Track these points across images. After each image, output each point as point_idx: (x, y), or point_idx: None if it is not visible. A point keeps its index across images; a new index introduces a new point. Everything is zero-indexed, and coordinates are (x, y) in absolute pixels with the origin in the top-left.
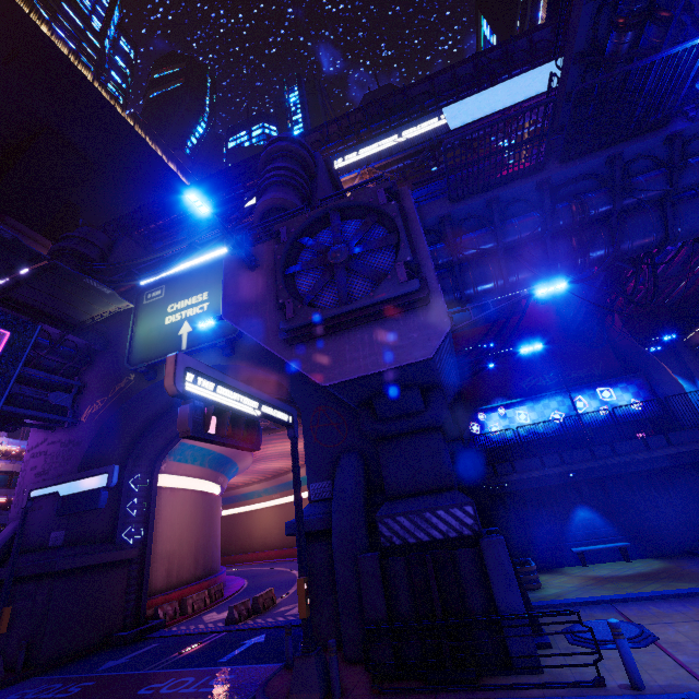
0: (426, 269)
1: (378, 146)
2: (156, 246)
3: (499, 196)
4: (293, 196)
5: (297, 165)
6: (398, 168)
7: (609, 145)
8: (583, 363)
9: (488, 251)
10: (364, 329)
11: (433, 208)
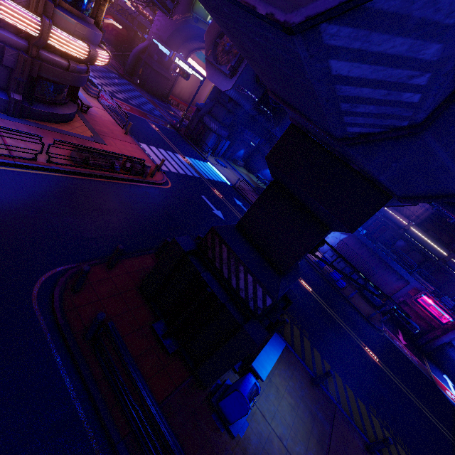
0: (240, 69)
1: None
2: None
3: None
4: None
5: None
6: None
7: None
8: None
9: None
10: (221, 72)
11: None
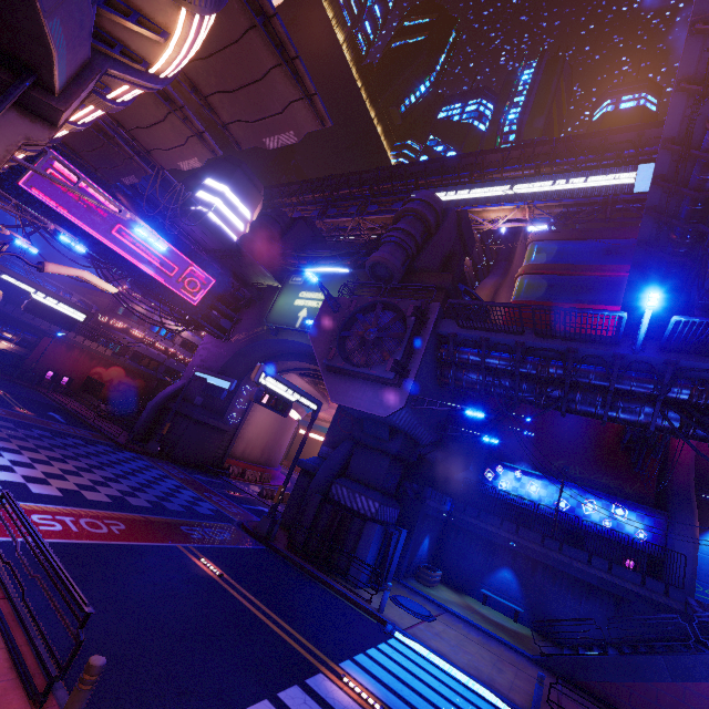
0: (414, 365)
1: (550, 185)
2: (331, 212)
3: (489, 337)
4: (398, 256)
5: (420, 226)
6: (561, 212)
7: (573, 340)
8: (621, 475)
9: (477, 366)
10: (365, 382)
11: (448, 324)
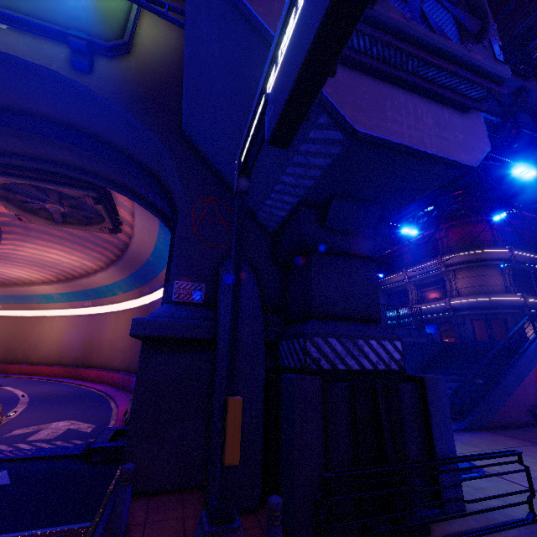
0: None
1: None
2: None
3: None
4: None
5: None
6: None
7: None
8: None
9: None
10: (408, 96)
11: None
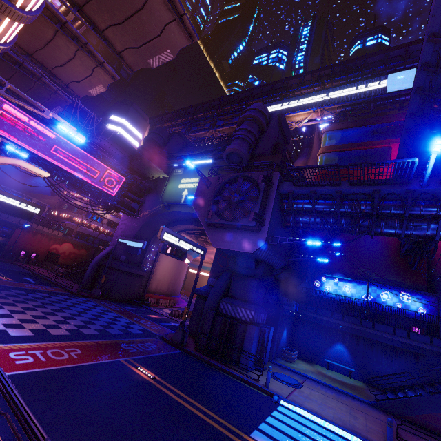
0: (267, 215)
1: (332, 95)
2: (193, 129)
3: (317, 190)
4: (244, 146)
5: (256, 126)
6: (341, 111)
7: (376, 184)
8: (402, 274)
9: (309, 211)
10: (235, 231)
11: (287, 185)
